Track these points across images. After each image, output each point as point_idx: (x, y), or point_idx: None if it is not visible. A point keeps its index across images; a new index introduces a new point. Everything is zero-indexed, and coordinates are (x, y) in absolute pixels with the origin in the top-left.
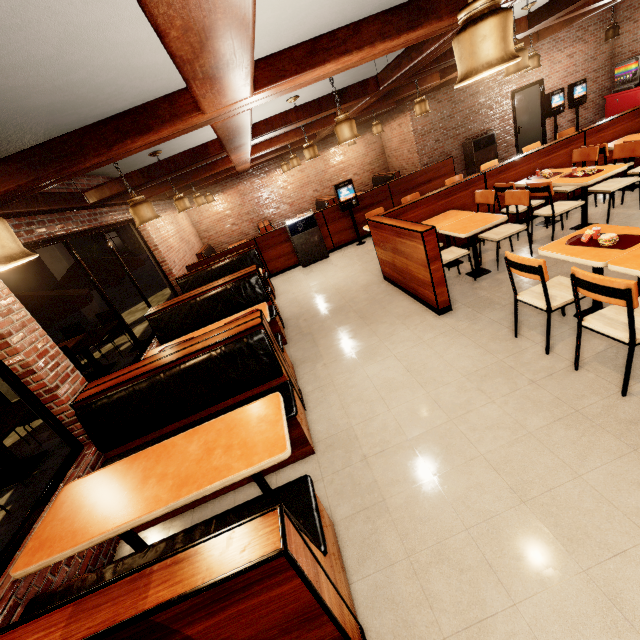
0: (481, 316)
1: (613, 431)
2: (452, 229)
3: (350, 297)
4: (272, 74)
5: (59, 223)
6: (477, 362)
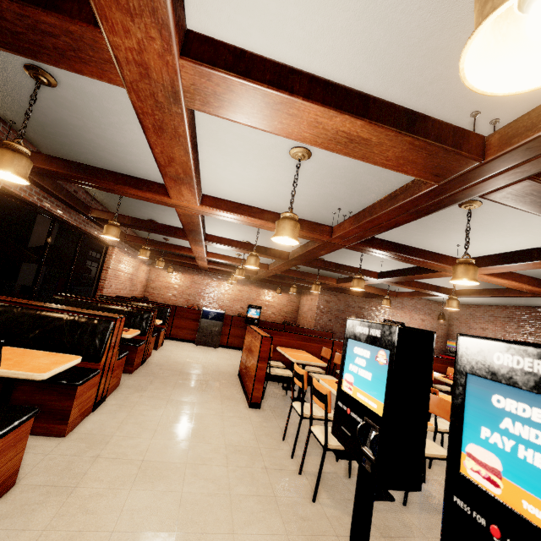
0: (274, 420)
1: (285, 517)
2: (291, 355)
3: (205, 372)
4: (214, 204)
5: (61, 210)
6: (243, 441)
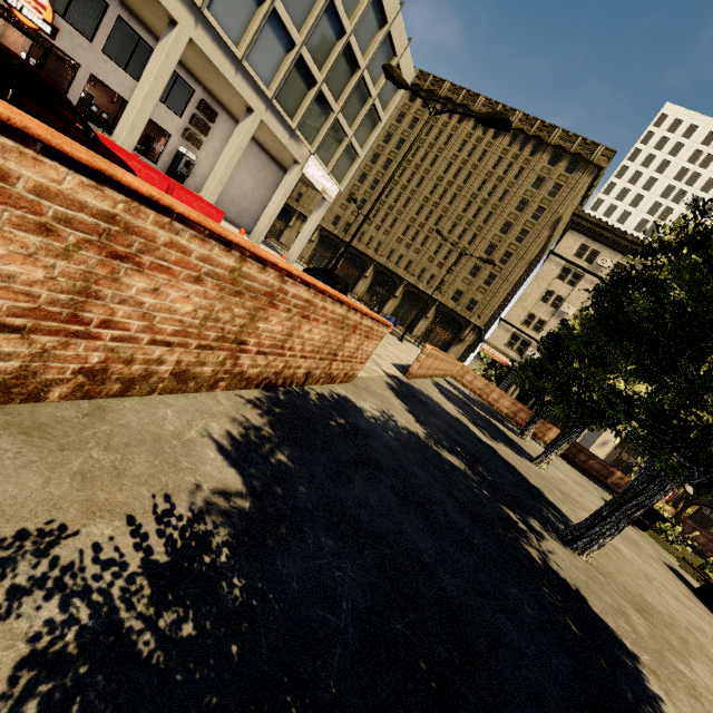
0: None
1: None
2: None
3: None
4: None
5: None
6: None
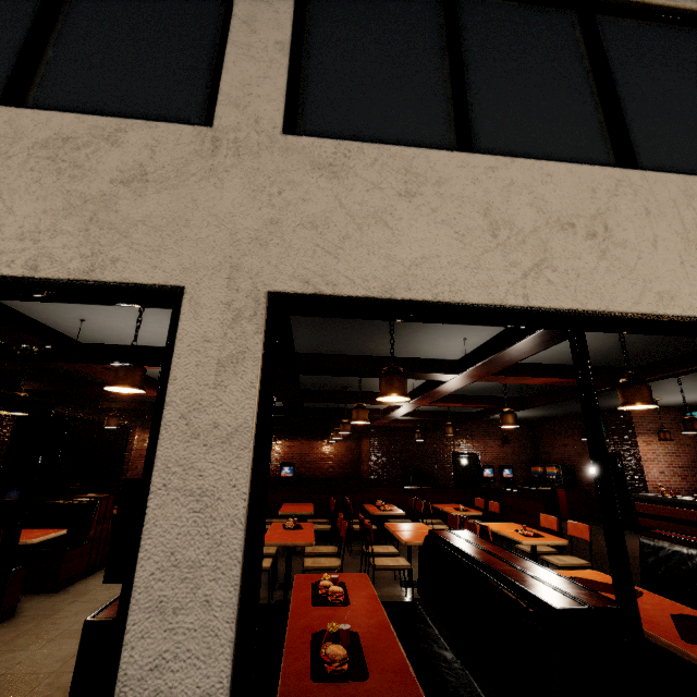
0: None
1: None
2: (284, 509)
3: None
4: None
5: (73, 410)
6: None
